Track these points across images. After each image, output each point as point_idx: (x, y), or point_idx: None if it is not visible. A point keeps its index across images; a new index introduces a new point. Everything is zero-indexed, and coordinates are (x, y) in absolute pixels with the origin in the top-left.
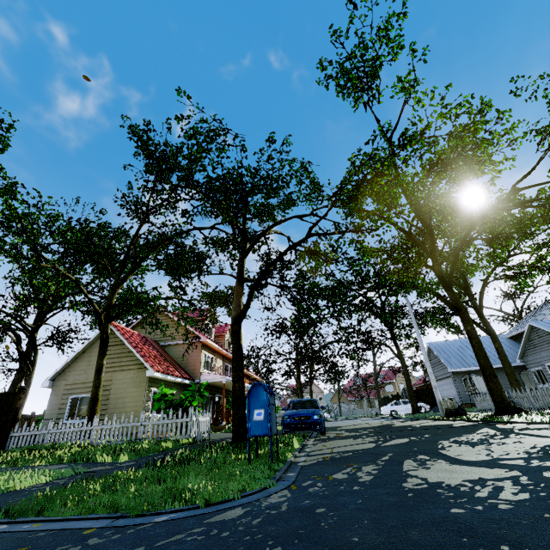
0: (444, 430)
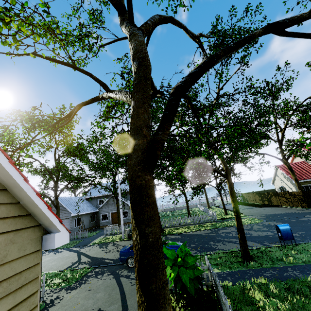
0: (202, 237)
